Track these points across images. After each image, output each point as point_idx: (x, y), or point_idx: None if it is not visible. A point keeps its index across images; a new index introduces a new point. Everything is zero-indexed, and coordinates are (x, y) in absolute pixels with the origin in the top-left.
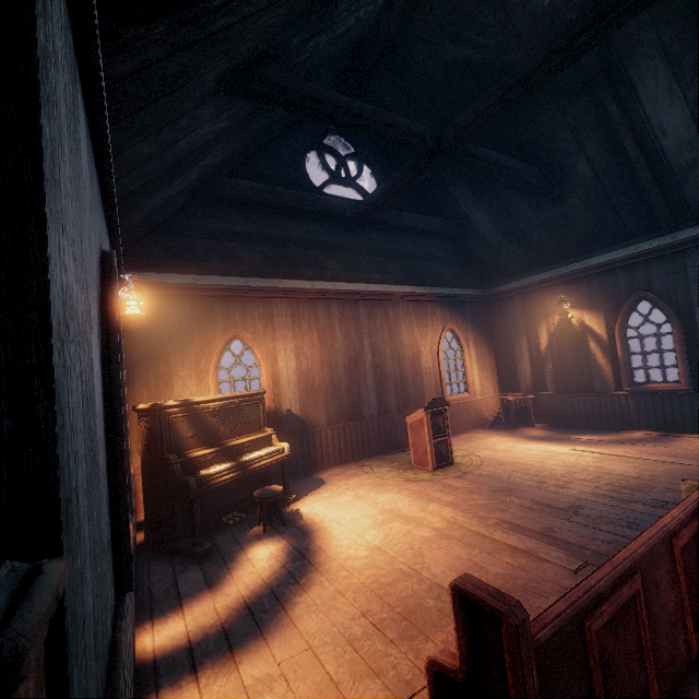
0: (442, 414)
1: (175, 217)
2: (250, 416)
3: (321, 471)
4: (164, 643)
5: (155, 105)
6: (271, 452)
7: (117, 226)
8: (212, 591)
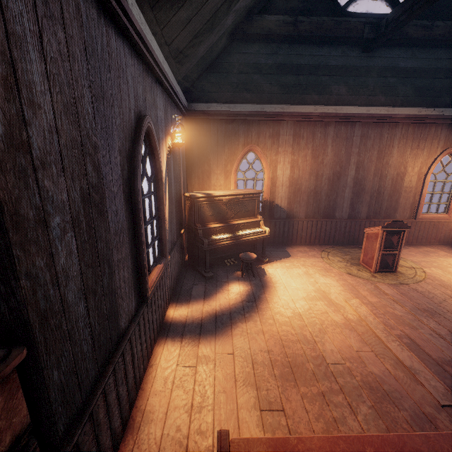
0: (399, 234)
1: (219, 58)
2: (248, 207)
3: (293, 246)
4: (176, 317)
5: None
6: (256, 232)
7: (165, 84)
8: (204, 300)
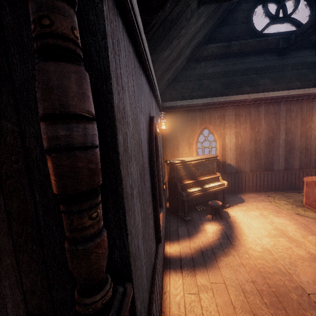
0: None
1: (180, 73)
2: (209, 167)
3: (244, 193)
4: (172, 252)
5: (169, 33)
6: (218, 185)
7: (156, 95)
8: (189, 238)
